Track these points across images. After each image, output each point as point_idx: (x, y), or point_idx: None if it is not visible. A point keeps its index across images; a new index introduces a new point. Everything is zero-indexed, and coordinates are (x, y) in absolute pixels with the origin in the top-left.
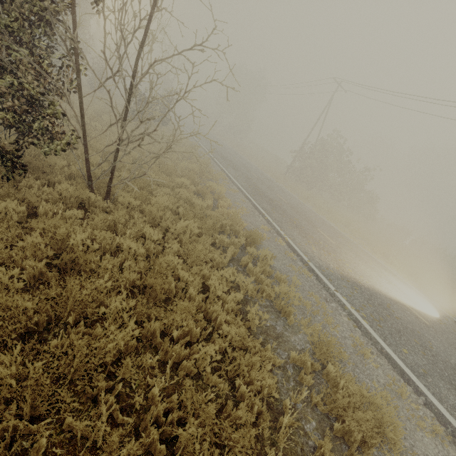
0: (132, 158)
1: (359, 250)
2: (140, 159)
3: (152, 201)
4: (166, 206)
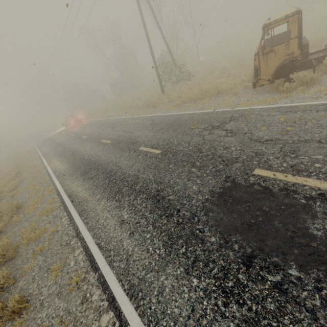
0: None
1: None
2: None
3: None
4: None
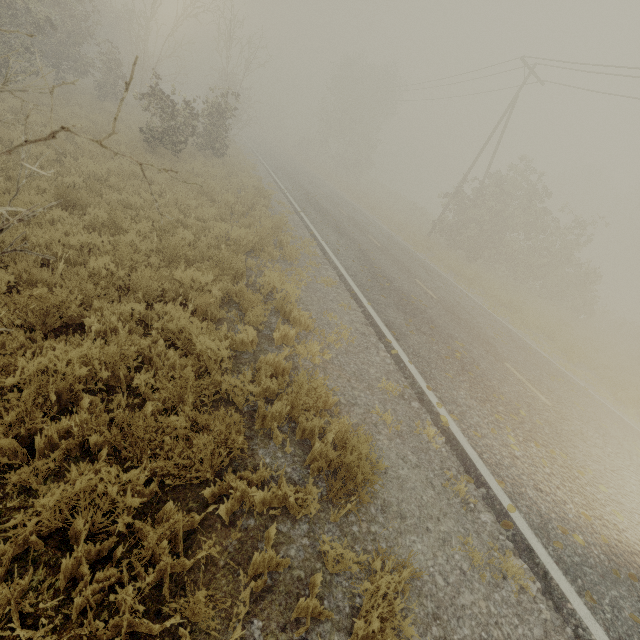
0: (94, 222)
1: (599, 410)
2: (107, 225)
3: (7, 379)
4: (92, 374)
